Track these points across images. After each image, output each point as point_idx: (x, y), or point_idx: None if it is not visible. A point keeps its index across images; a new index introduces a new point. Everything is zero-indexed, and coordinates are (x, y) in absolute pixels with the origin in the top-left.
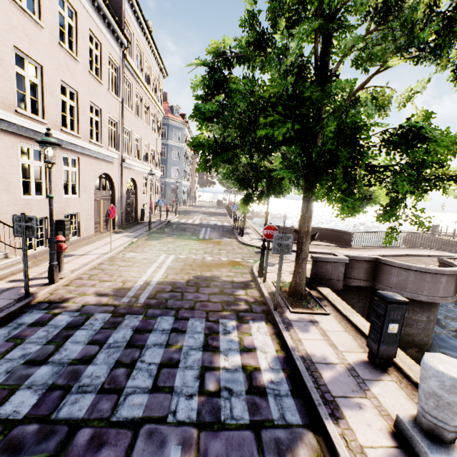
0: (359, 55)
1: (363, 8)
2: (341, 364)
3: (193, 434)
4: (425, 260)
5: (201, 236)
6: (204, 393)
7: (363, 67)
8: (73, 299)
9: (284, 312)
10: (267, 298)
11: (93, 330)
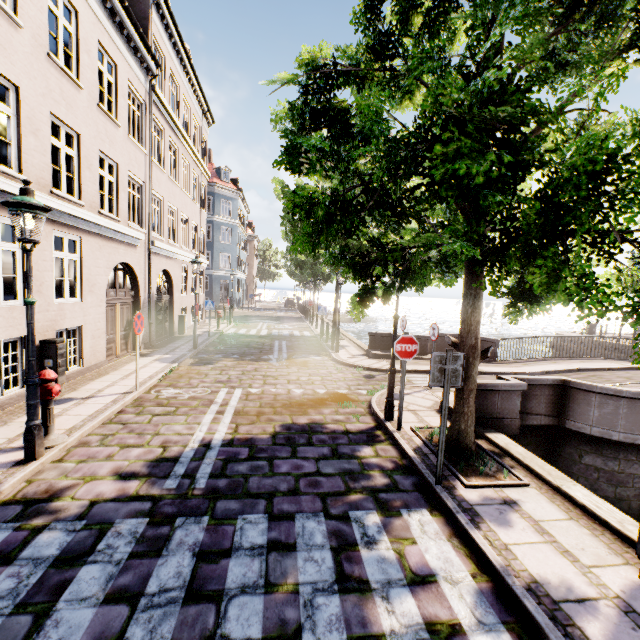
0: (541, 66)
1: None
2: (605, 599)
3: None
4: (608, 376)
5: (275, 355)
6: None
7: (549, 84)
8: (71, 490)
9: (454, 487)
10: (416, 461)
11: (115, 564)
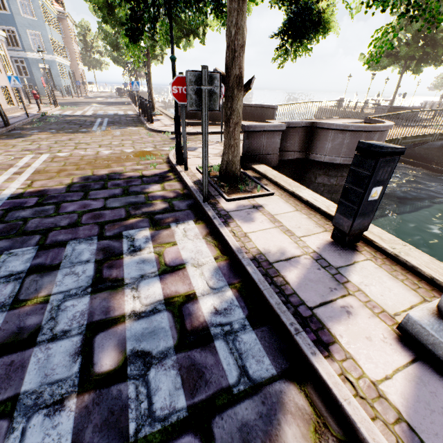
0: None
1: None
2: (305, 255)
3: None
4: None
5: (94, 128)
6: (91, 383)
7: None
8: None
9: (218, 202)
10: (192, 189)
11: None
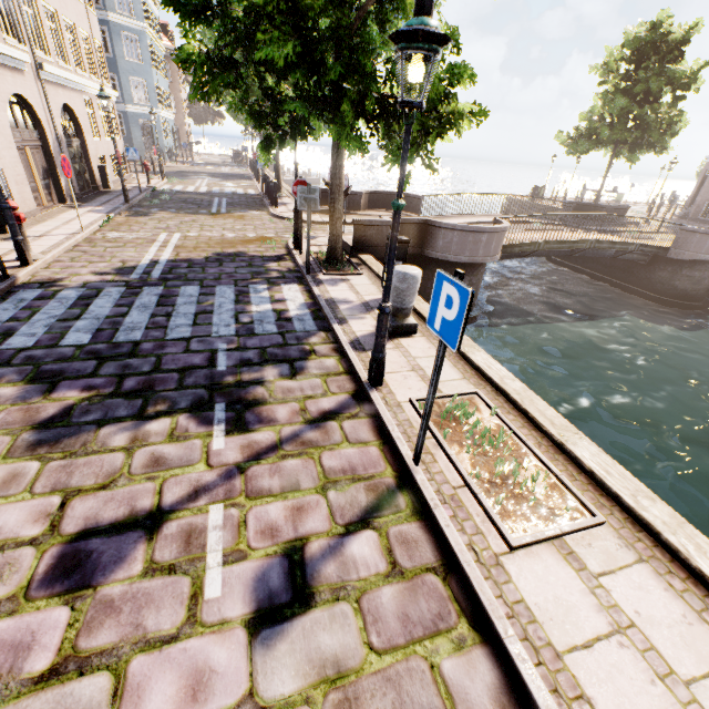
0: None
1: None
2: (359, 302)
3: (235, 339)
4: None
5: (213, 210)
6: (240, 323)
7: None
8: (67, 279)
9: (318, 275)
10: (301, 266)
11: (114, 299)
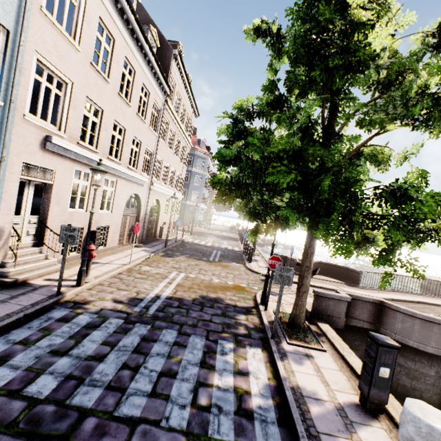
0: (363, 118)
1: (364, 84)
2: (331, 402)
3: None
4: (439, 310)
5: (211, 258)
6: (196, 405)
7: (365, 127)
8: (93, 302)
9: (281, 342)
10: (266, 326)
11: (107, 333)
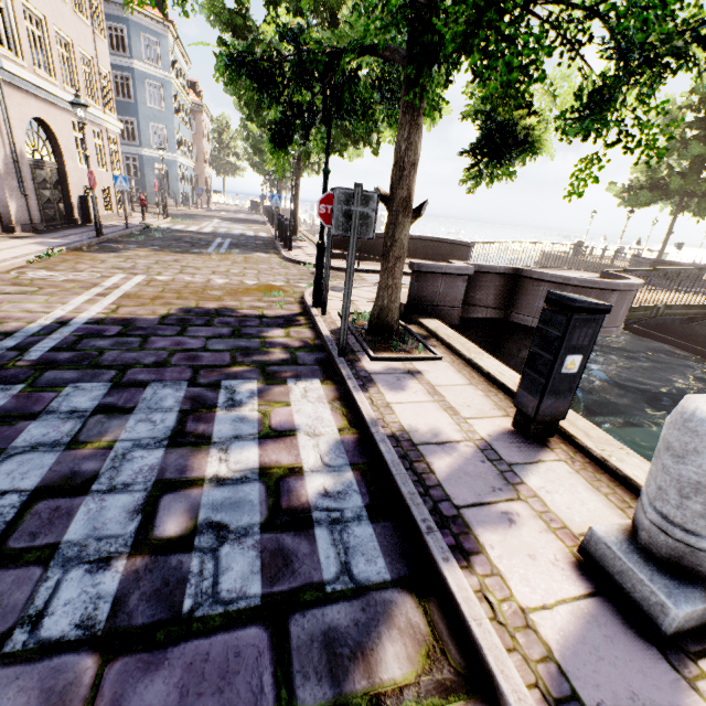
0: None
1: None
2: (468, 441)
3: (84, 675)
4: None
5: (210, 249)
6: (148, 546)
7: None
8: None
9: (359, 360)
10: (327, 339)
11: None
